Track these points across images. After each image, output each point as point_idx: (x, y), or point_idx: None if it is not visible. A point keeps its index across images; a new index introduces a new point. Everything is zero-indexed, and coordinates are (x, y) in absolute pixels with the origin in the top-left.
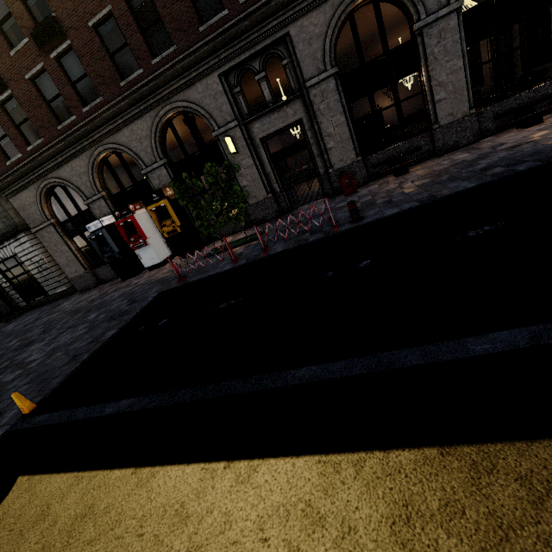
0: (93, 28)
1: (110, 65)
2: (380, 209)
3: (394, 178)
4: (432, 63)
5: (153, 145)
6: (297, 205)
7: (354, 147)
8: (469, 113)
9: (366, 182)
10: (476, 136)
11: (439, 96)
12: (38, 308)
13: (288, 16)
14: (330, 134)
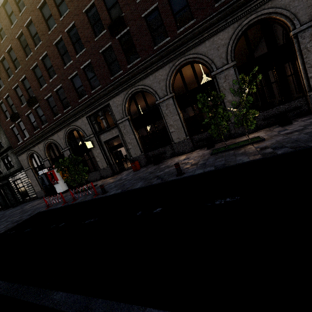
0: (46, 99)
1: (51, 112)
2: (116, 188)
3: (152, 166)
4: (166, 116)
5: (64, 141)
6: (126, 169)
7: (140, 148)
8: (186, 138)
9: (147, 164)
10: (192, 148)
11: (171, 130)
12: (26, 202)
13: (108, 98)
14: (129, 142)
